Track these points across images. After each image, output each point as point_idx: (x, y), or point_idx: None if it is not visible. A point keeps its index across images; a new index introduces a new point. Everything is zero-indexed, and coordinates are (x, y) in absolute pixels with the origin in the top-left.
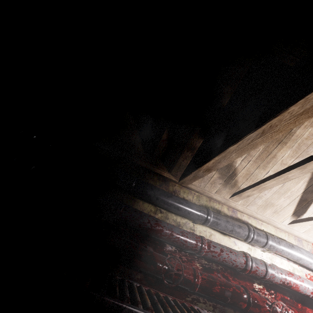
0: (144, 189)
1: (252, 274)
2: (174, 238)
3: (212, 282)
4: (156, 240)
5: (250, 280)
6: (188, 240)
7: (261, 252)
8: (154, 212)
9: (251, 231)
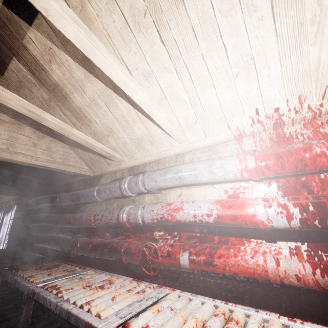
0: (62, 199)
1: (131, 225)
2: (77, 223)
3: (98, 245)
4: (84, 229)
5: (150, 230)
6: (83, 220)
7: (160, 194)
8: (82, 209)
9: (121, 184)
